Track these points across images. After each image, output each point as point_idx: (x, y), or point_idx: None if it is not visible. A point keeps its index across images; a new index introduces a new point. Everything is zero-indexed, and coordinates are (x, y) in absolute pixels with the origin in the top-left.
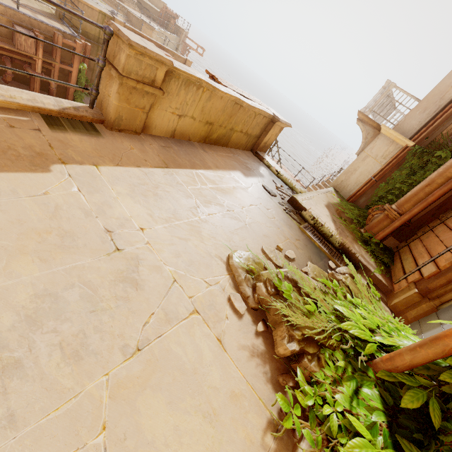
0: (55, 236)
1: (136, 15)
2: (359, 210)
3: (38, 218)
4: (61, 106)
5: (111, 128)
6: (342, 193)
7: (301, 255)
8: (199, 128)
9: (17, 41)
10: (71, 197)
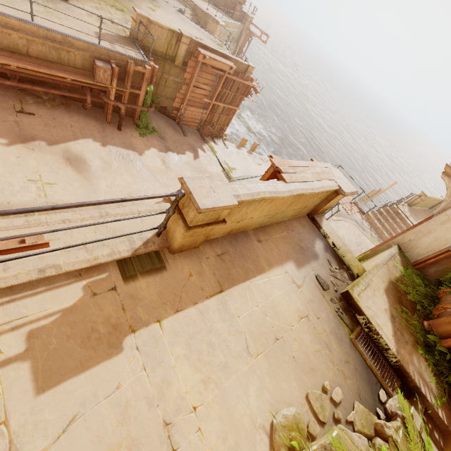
0: (125, 450)
1: (203, 8)
2: (426, 283)
3: (112, 428)
4: (133, 248)
5: (173, 253)
6: (407, 254)
7: (349, 389)
8: (256, 221)
9: (96, 75)
10: (138, 383)
